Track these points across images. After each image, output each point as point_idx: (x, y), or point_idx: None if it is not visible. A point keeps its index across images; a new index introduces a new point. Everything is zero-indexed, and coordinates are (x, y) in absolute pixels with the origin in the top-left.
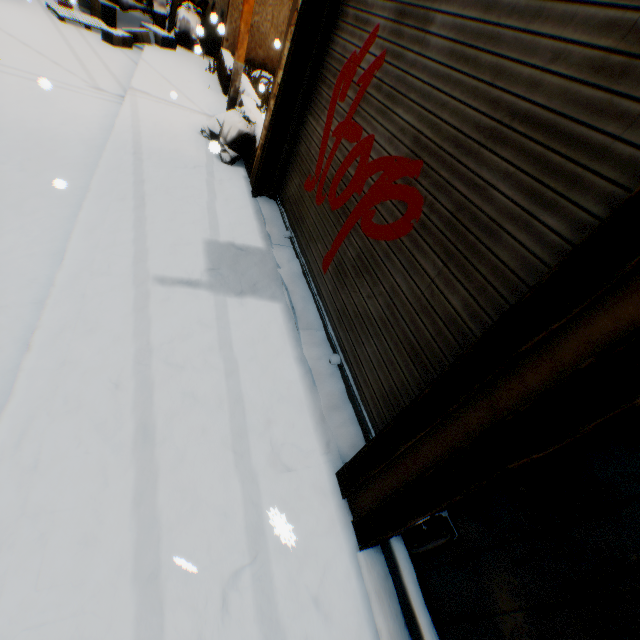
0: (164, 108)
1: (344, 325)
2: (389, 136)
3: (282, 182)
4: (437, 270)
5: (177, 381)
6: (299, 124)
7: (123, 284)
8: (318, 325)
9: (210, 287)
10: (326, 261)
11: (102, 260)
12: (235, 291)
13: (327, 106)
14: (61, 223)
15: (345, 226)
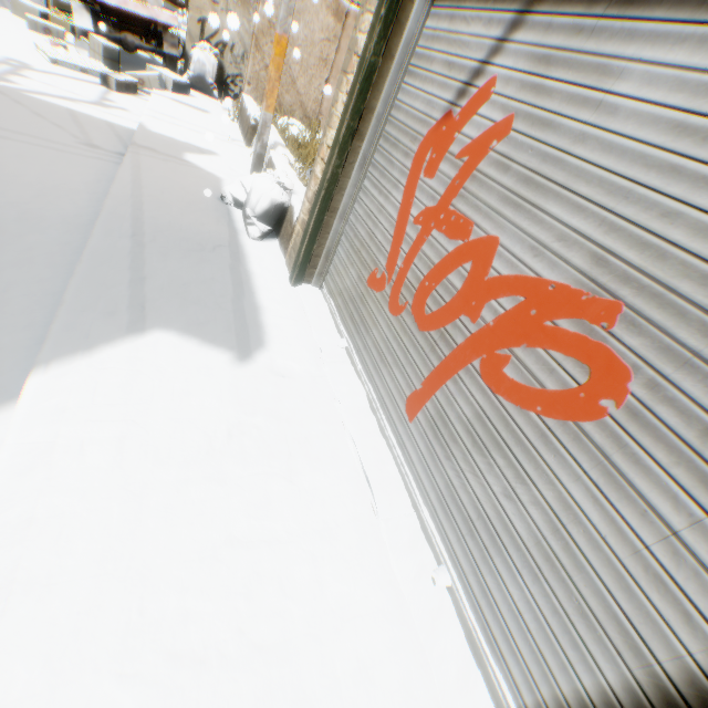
0: (174, 168)
1: (454, 521)
2: (532, 244)
3: (330, 267)
4: (684, 517)
5: (192, 704)
6: (356, 197)
7: (103, 480)
8: (405, 504)
9: (242, 457)
10: (412, 403)
11: (70, 435)
12: (279, 457)
13: (402, 179)
14: (14, 359)
15: (447, 362)
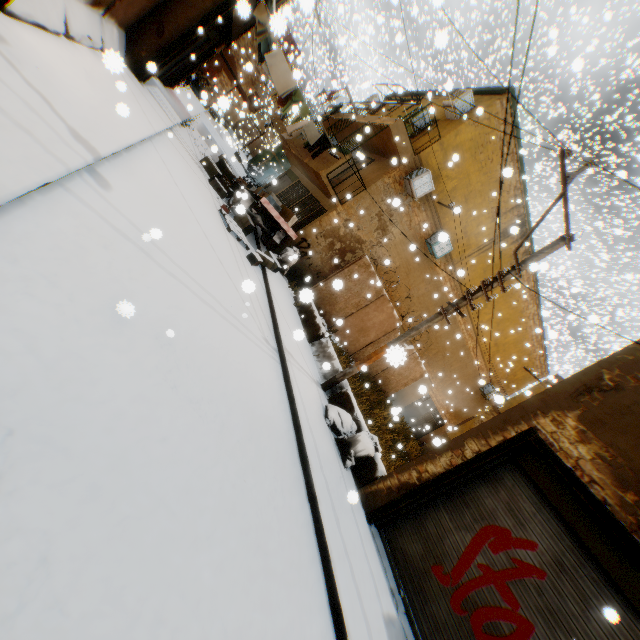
0: (303, 378)
1: None
2: None
3: (392, 521)
4: None
5: None
6: (430, 502)
7: None
8: None
9: None
10: None
11: None
12: None
13: (471, 530)
14: (319, 591)
15: None
